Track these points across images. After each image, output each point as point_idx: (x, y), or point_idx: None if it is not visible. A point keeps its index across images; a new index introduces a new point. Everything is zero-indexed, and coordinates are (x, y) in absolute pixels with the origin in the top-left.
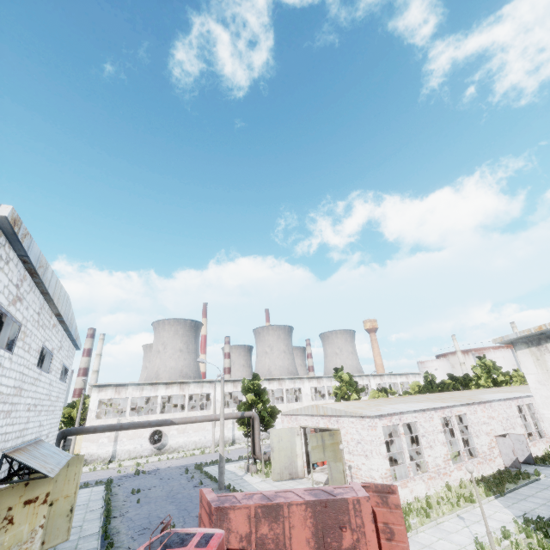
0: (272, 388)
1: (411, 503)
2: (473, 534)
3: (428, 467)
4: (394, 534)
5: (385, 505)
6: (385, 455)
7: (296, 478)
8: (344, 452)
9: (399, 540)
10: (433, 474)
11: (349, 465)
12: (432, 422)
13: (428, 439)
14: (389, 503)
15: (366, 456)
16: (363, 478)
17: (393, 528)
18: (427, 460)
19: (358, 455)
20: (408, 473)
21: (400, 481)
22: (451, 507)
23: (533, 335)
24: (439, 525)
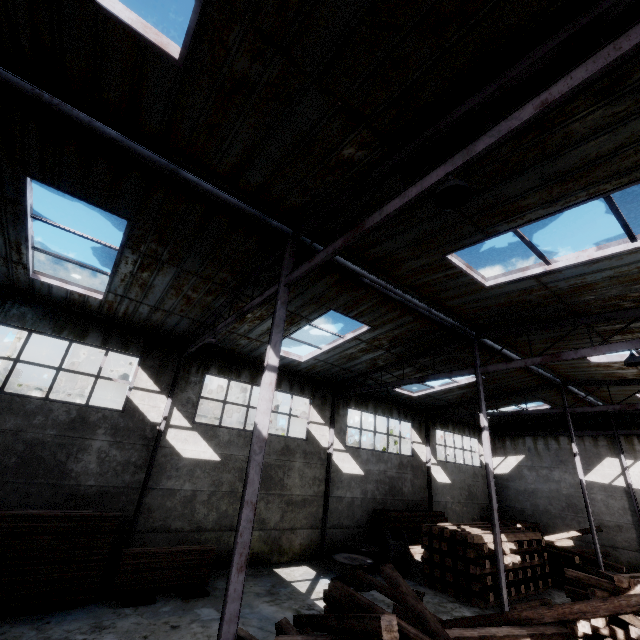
0: None
1: None
2: None
3: None
4: None
5: None
6: None
7: None
8: None
9: None
10: None
11: None
12: None
13: None
14: None
15: None
16: None
17: None
18: None
19: None
20: None
21: None
22: None
23: None
24: None
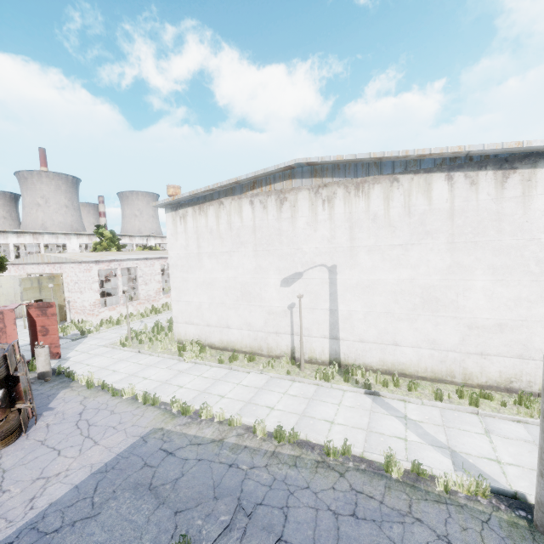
0: (24, 242)
1: (112, 319)
2: (139, 328)
3: (140, 297)
4: (49, 332)
5: (44, 315)
6: (97, 290)
7: (21, 317)
8: (65, 291)
9: (52, 334)
10: (143, 301)
11: (68, 300)
12: (153, 267)
13: (145, 279)
14: (48, 313)
15: (81, 292)
16: (78, 308)
17: (48, 328)
18: (140, 292)
19: (76, 292)
20: (120, 301)
21: (110, 307)
22: (141, 317)
23: (175, 203)
24: (122, 327)
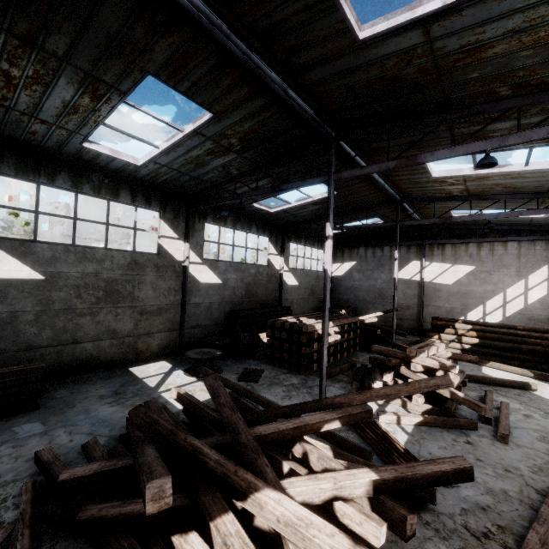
0: None
1: None
2: None
3: None
4: None
5: None
6: None
7: None
8: None
9: None
10: None
11: None
12: None
13: None
14: None
15: None
16: None
17: None
18: None
19: None
20: None
21: None
22: None
23: None
24: None
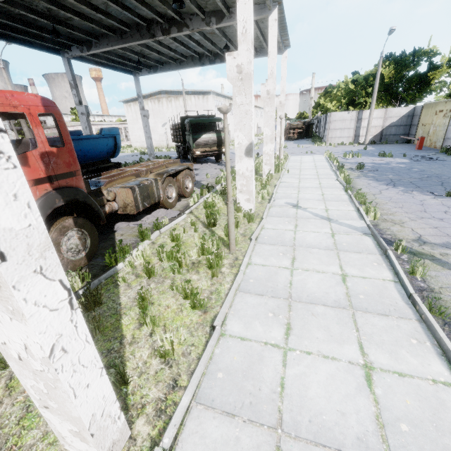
0: None
1: None
2: None
3: None
4: None
5: None
6: None
7: None
8: None
9: None
10: None
11: None
12: None
13: None
14: None
15: None
16: None
17: None
18: None
19: None
20: None
21: None
22: None
23: (126, 101)
24: None
